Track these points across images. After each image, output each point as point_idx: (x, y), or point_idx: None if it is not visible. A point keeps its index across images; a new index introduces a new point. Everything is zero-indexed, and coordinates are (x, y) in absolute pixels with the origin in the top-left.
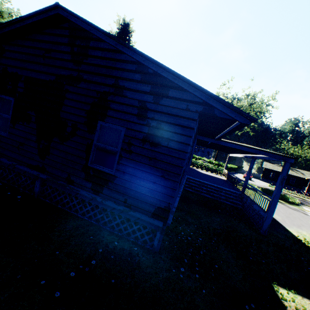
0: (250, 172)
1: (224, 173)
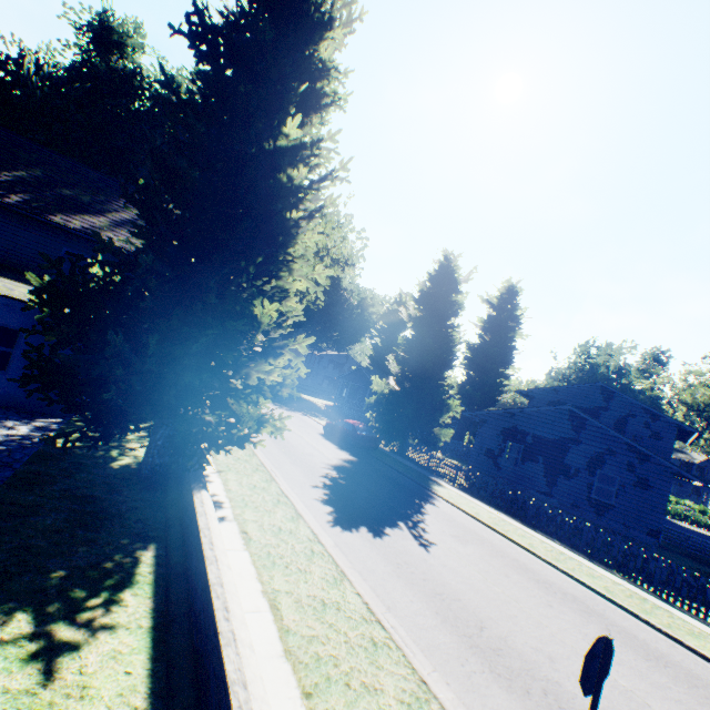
0: None
1: None
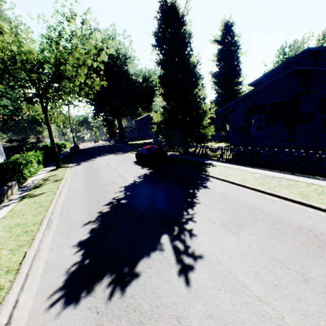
0: None
1: None
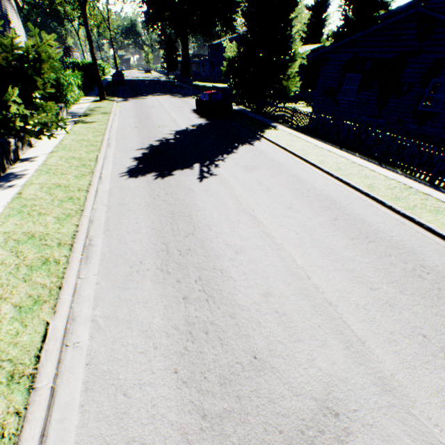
0: None
1: None
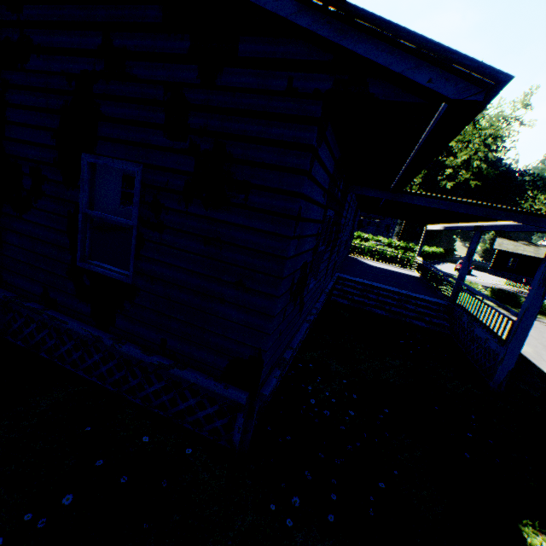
0: (470, 259)
1: (415, 265)
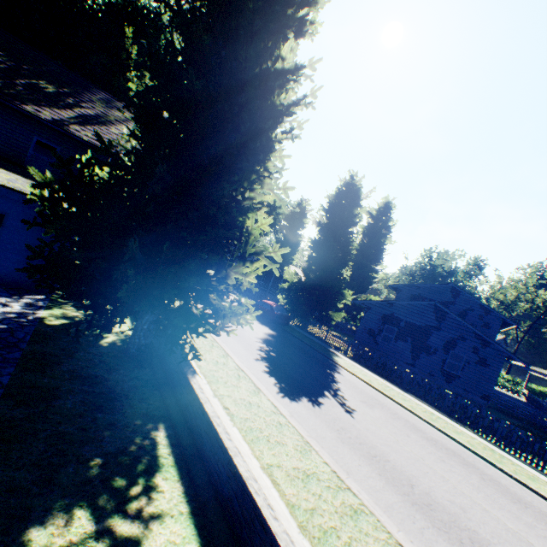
0: None
1: (522, 394)
